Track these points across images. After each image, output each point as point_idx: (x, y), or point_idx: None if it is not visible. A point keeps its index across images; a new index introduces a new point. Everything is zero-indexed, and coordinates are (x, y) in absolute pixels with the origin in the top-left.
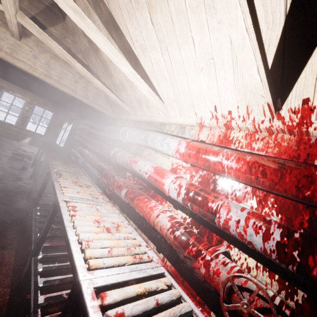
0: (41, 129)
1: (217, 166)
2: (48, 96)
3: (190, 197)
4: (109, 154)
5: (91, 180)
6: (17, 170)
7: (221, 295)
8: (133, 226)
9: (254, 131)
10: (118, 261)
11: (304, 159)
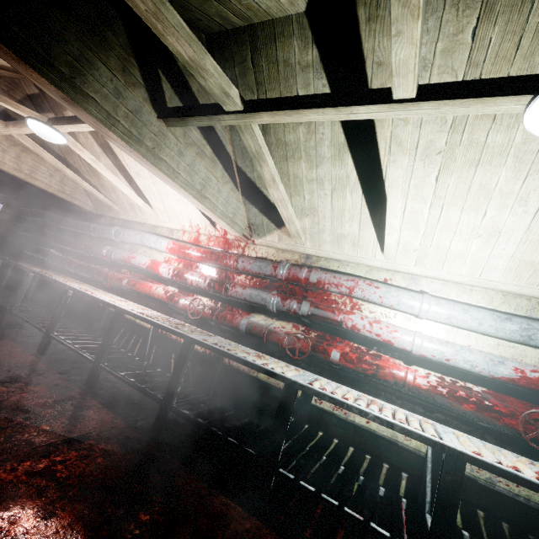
0: None
1: (189, 255)
2: None
3: (175, 273)
4: (101, 253)
5: (77, 280)
6: None
7: (188, 309)
8: None
9: (211, 236)
10: (134, 307)
11: (226, 250)
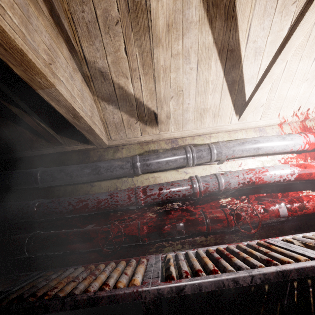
0: None
1: None
2: None
3: None
4: (196, 189)
5: (170, 253)
6: None
7: None
8: None
9: None
10: None
11: None
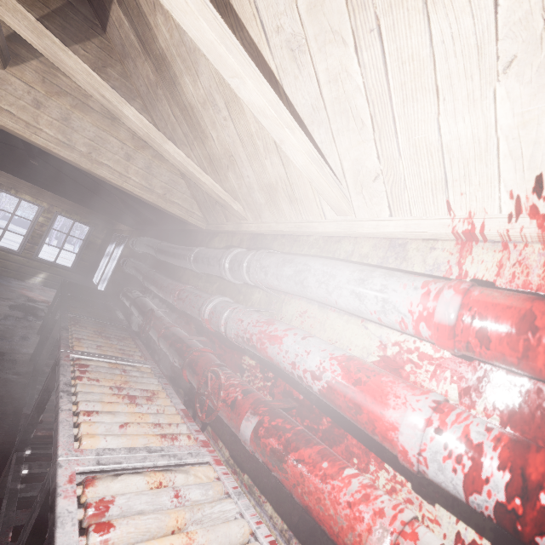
0: (71, 255)
1: None
2: (77, 195)
3: None
4: (200, 313)
5: (158, 371)
6: (6, 343)
7: None
8: (277, 523)
9: None
10: None
11: None
